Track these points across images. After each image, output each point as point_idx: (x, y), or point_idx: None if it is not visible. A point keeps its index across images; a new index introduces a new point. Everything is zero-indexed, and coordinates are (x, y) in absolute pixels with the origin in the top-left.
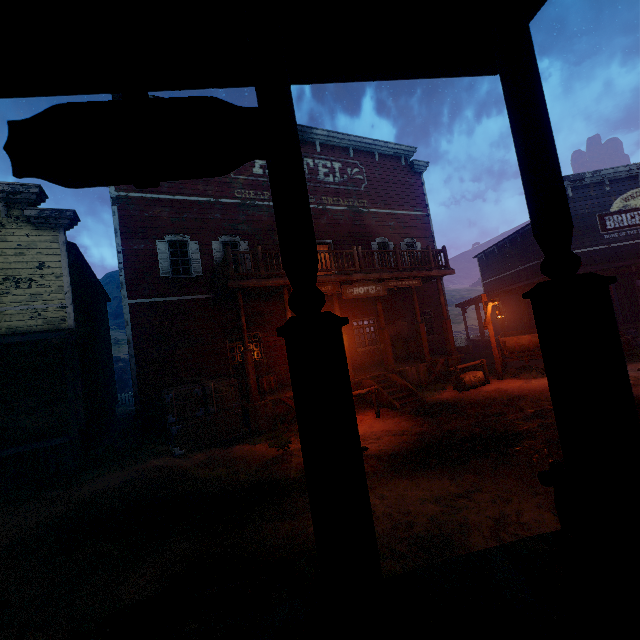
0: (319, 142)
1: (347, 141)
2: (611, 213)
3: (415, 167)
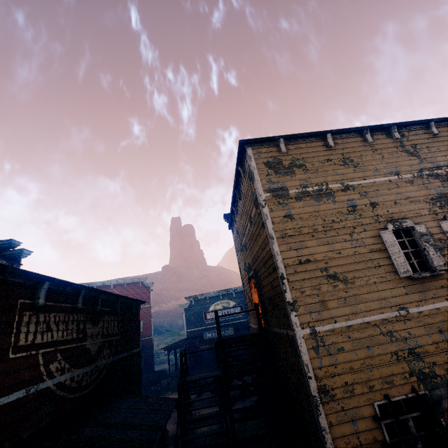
0: (97, 286)
1: (110, 283)
2: (209, 311)
3: (146, 285)
